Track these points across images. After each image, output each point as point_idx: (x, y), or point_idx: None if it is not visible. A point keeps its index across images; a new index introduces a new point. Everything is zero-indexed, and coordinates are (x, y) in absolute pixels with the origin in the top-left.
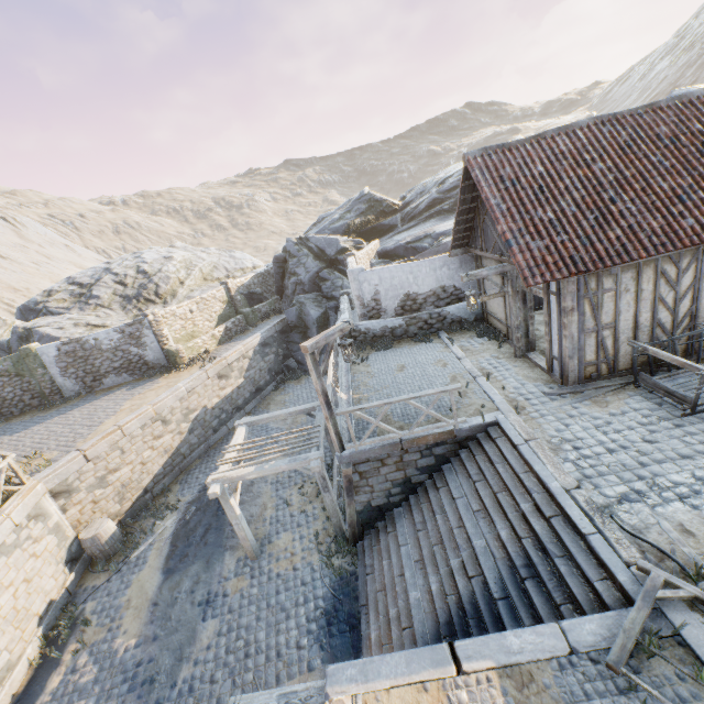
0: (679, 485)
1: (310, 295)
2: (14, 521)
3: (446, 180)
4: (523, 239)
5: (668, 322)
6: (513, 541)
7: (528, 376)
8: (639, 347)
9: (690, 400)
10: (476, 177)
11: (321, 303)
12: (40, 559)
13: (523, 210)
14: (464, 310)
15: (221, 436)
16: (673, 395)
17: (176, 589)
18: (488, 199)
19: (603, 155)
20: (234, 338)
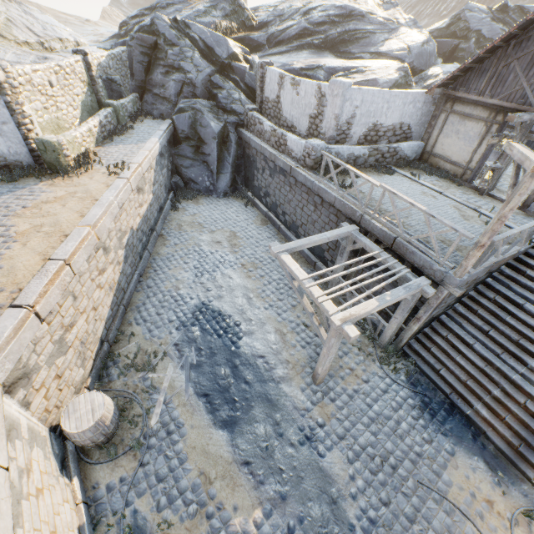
0: None
1: (205, 102)
2: (1, 466)
3: (310, 11)
4: None
5: None
6: None
7: None
8: None
9: None
10: None
11: (218, 115)
12: (44, 492)
13: None
14: (412, 149)
15: (147, 262)
16: None
17: (257, 439)
18: None
19: None
20: (114, 139)
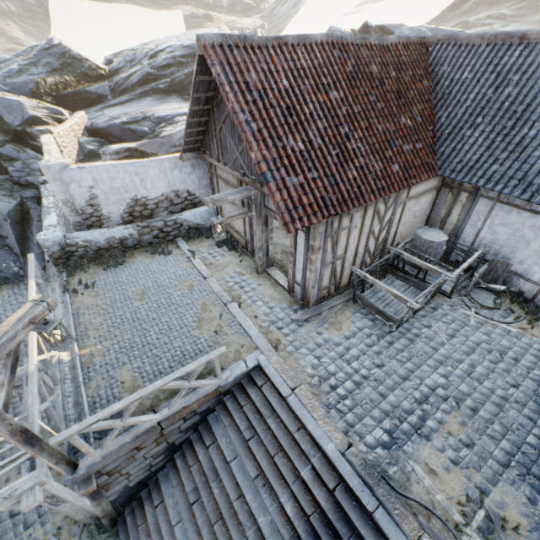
0: (411, 414)
1: None
2: None
3: (157, 54)
4: (278, 172)
5: (372, 248)
6: (299, 516)
7: (273, 297)
8: (361, 274)
9: (396, 321)
10: (219, 76)
11: (12, 190)
12: None
13: (275, 134)
14: (201, 217)
15: None
16: (383, 314)
17: None
18: (237, 112)
19: (337, 83)
20: None
